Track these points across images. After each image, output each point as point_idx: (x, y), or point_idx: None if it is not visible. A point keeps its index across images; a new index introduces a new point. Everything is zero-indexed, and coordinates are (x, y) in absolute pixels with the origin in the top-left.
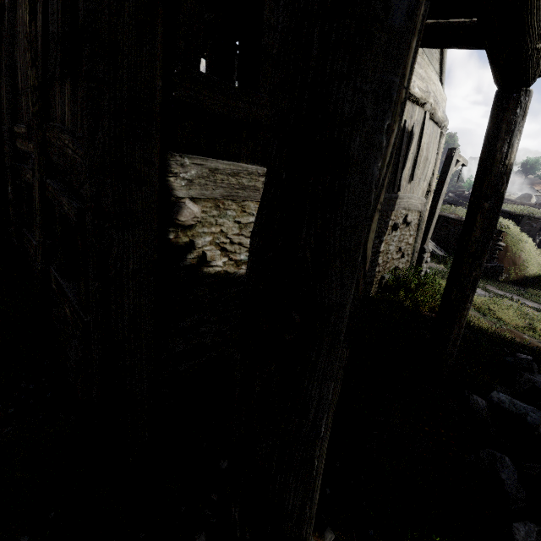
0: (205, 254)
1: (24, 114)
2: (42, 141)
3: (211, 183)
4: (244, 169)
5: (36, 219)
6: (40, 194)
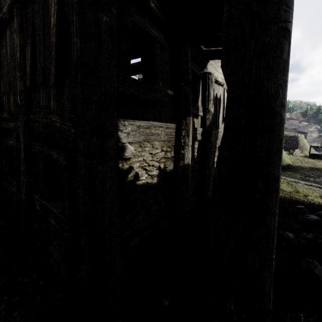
0: (138, 173)
1: (4, 106)
2: (26, 120)
3: (138, 134)
4: (152, 124)
5: (21, 167)
6: (25, 152)
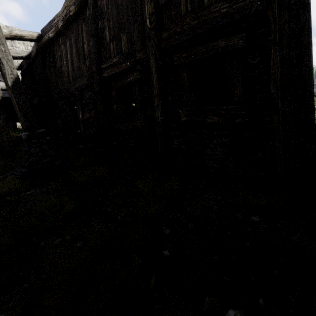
0: None
1: (112, 53)
2: (157, 43)
3: None
4: None
5: (155, 91)
6: (158, 74)
